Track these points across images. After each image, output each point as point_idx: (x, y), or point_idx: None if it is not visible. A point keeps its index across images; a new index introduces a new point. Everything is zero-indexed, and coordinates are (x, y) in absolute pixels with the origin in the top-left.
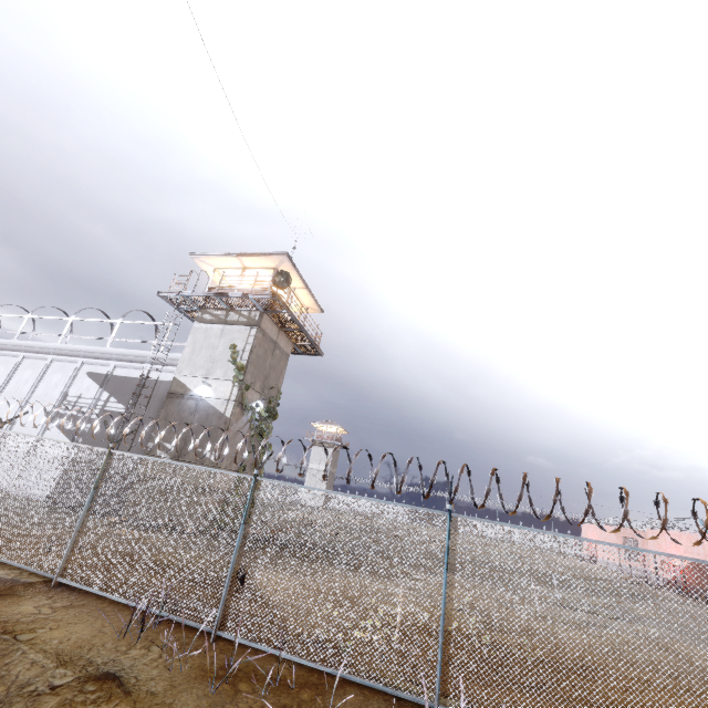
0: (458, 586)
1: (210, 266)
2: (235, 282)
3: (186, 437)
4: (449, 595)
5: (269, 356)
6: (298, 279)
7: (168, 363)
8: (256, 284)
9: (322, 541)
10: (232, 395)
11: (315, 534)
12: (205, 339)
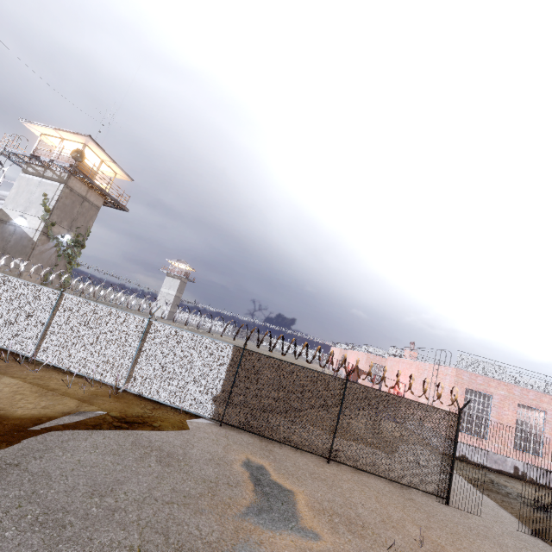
0: (55, 319)
1: (38, 131)
2: (61, 147)
3: (5, 249)
4: (51, 322)
5: (77, 206)
6: (104, 155)
7: (0, 198)
8: (61, 155)
9: (6, 298)
10: (40, 227)
11: (3, 295)
12: (27, 185)
